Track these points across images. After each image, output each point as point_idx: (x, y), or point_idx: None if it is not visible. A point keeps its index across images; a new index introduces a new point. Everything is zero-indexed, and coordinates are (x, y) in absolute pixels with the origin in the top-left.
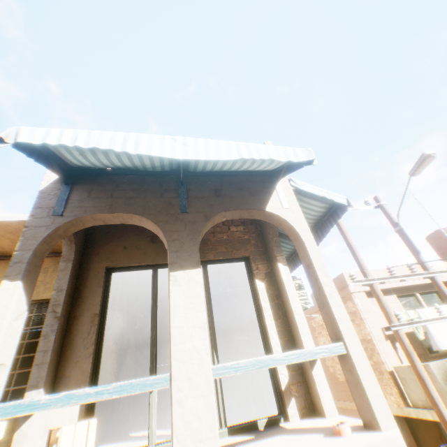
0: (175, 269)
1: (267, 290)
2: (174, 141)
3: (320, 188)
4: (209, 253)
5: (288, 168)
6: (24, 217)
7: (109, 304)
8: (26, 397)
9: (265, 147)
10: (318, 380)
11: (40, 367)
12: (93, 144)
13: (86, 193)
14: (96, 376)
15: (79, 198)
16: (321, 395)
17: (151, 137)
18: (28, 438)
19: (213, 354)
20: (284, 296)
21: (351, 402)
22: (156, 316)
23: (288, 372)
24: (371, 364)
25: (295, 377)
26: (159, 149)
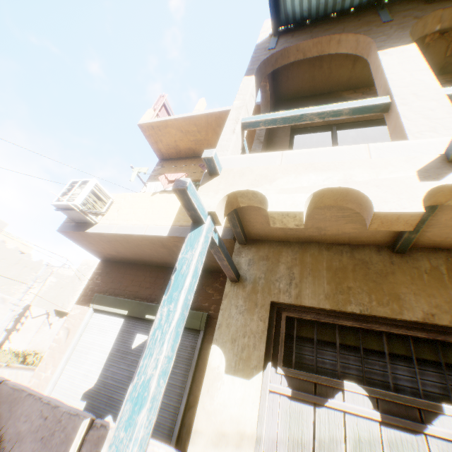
0: (383, 50)
1: None
2: None
3: None
4: None
5: None
6: (229, 108)
7: None
8: None
9: None
10: None
11: None
12: None
13: (290, 38)
14: None
15: (284, 41)
16: None
17: None
18: None
19: None
20: None
21: None
22: None
23: None
24: None
25: None
26: None
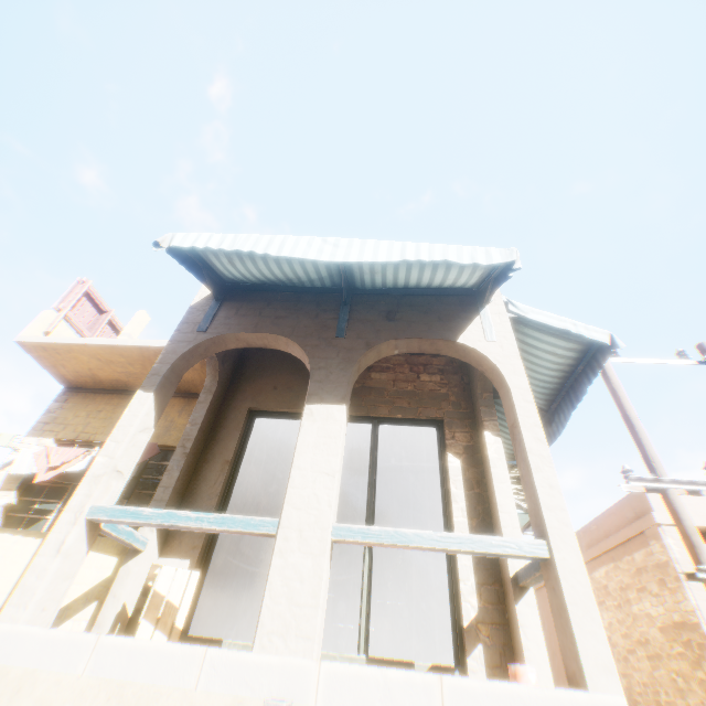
0: (313, 402)
1: (463, 472)
2: (325, 242)
3: (561, 318)
4: (382, 406)
5: (495, 282)
6: None
7: (254, 470)
8: (138, 532)
9: (442, 247)
10: (523, 622)
11: (158, 504)
12: (236, 247)
13: (234, 310)
14: (214, 538)
15: (225, 315)
16: (526, 647)
17: (298, 239)
18: (131, 577)
19: (365, 547)
20: (489, 483)
21: None
22: None
23: (477, 602)
24: (701, 679)
25: (489, 613)
26: (304, 251)
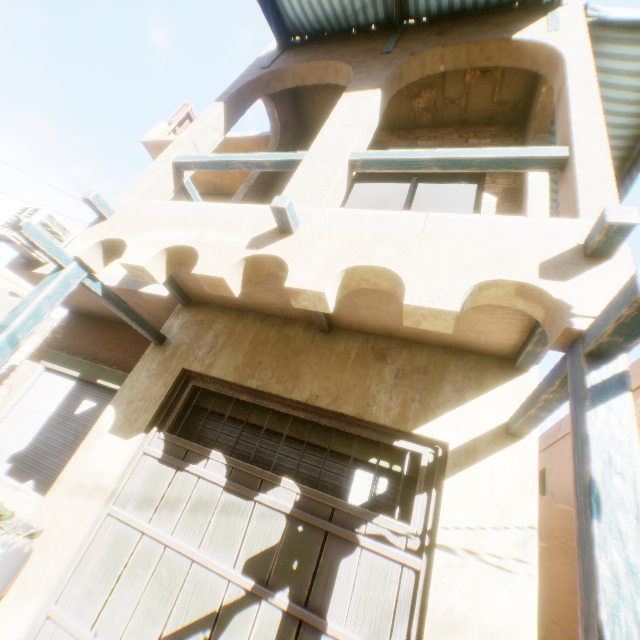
0: (351, 92)
1: (497, 205)
2: None
3: None
4: None
5: None
6: (251, 134)
7: None
8: None
9: None
10: None
11: None
12: None
13: (293, 55)
14: None
15: (285, 59)
16: None
17: None
18: None
19: None
20: (523, 205)
21: None
22: None
23: None
24: None
25: None
26: None
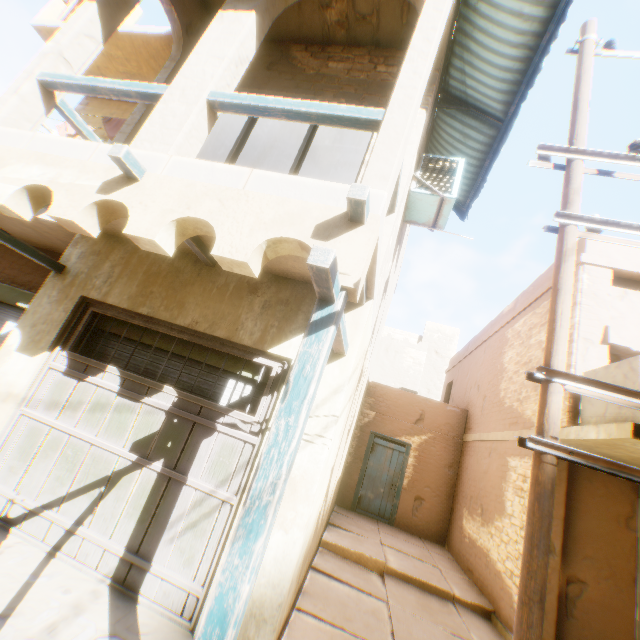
0: (227, 11)
1: None
2: None
3: None
4: (329, 92)
5: None
6: (159, 32)
7: None
8: None
9: None
10: None
11: (122, 135)
12: None
13: None
14: None
15: None
16: None
17: None
18: None
19: None
20: None
21: (504, 432)
22: (241, 148)
23: None
24: None
25: None
26: None
